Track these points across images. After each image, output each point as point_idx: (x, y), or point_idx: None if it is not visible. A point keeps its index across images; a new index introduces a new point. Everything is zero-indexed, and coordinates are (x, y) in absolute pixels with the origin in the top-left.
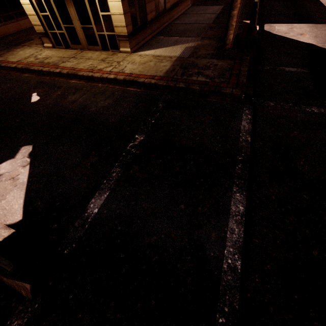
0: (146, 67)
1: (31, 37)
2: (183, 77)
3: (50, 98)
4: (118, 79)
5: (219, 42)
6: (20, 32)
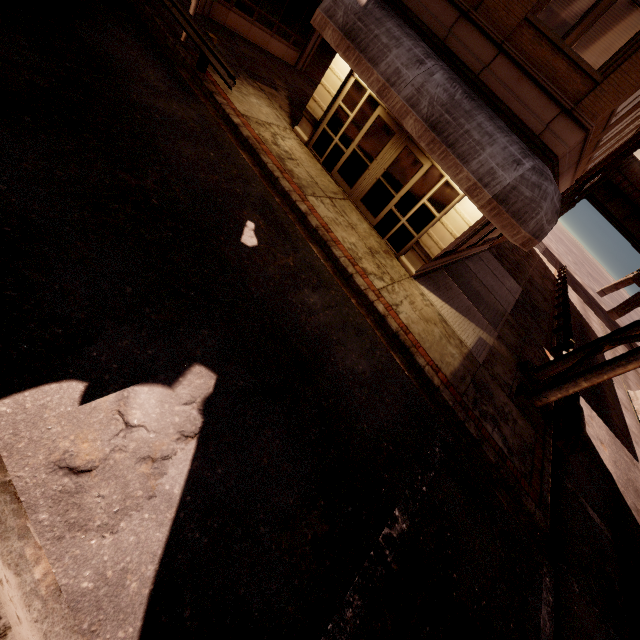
0: (429, 333)
1: (276, 83)
2: (476, 410)
3: (275, 262)
4: (389, 323)
5: (519, 368)
6: (262, 52)
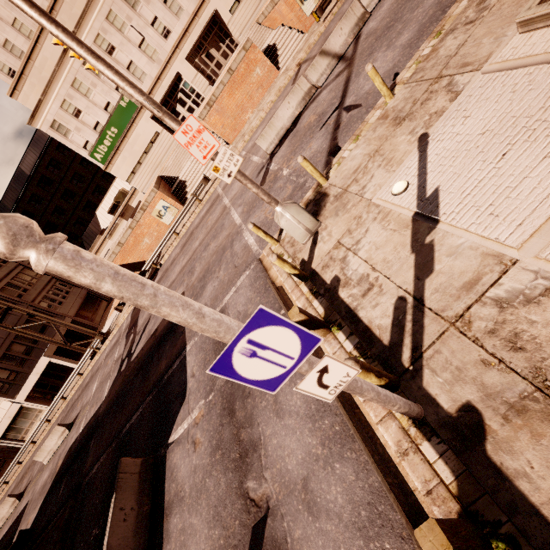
0: None
1: None
2: None
3: None
4: None
5: None
6: None
